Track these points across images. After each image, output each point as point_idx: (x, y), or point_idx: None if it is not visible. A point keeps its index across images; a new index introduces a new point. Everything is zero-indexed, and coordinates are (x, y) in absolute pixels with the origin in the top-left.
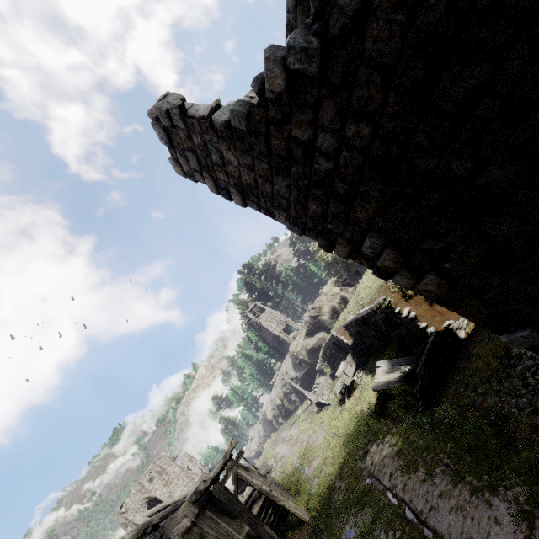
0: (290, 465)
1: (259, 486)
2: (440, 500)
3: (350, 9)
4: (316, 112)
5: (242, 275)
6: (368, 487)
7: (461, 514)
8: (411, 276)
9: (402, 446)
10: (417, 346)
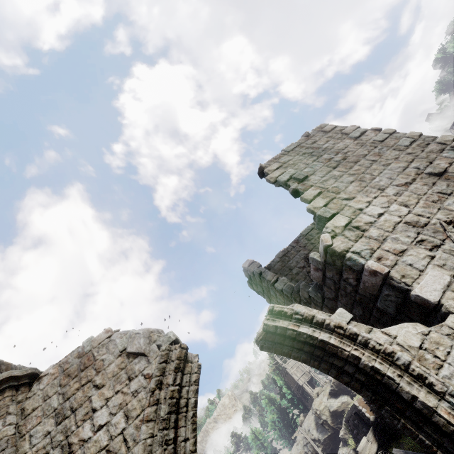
0: None
1: None
2: None
3: (331, 296)
4: (321, 308)
5: None
6: None
7: None
8: None
9: None
10: None
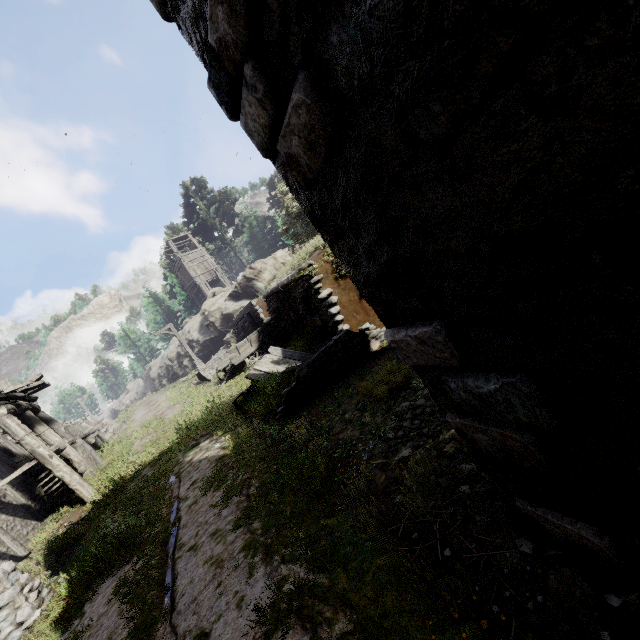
0: (130, 432)
1: (34, 447)
2: (209, 541)
3: None
4: None
5: (186, 191)
6: (163, 488)
7: (213, 571)
8: (264, 90)
9: (229, 453)
10: (323, 344)
